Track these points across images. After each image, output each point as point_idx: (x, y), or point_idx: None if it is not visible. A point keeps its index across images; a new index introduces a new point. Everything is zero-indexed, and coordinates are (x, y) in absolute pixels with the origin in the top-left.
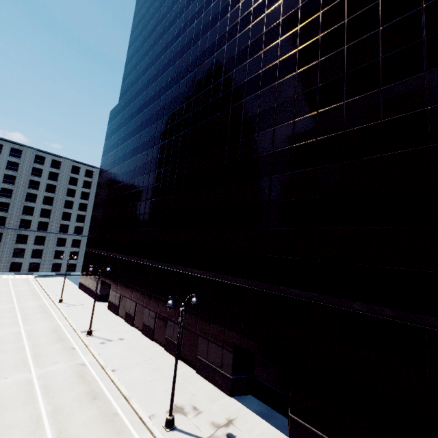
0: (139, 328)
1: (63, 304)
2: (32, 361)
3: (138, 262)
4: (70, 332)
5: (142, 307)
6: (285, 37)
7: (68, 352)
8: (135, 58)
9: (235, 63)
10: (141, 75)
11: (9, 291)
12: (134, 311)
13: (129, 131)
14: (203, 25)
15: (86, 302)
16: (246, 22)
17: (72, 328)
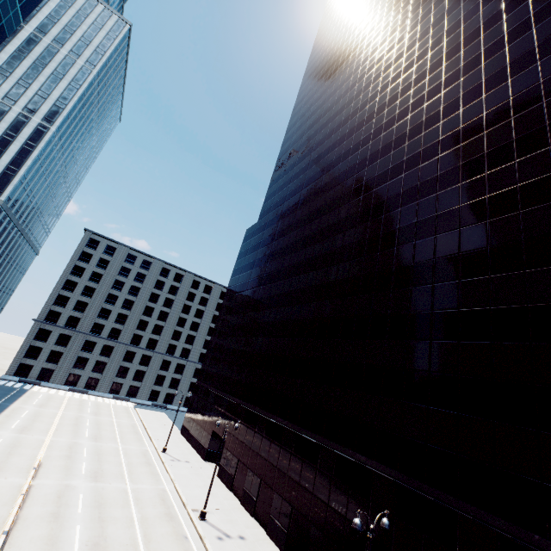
0: (262, 522)
1: (167, 455)
2: (143, 547)
3: (269, 419)
4: (179, 507)
5: (270, 490)
6: (494, 170)
7: (181, 542)
8: (281, 180)
9: (418, 194)
10: (288, 197)
11: (112, 423)
12: (257, 493)
13: (268, 252)
14: (371, 153)
15: (191, 457)
16: (431, 152)
17: (181, 499)
